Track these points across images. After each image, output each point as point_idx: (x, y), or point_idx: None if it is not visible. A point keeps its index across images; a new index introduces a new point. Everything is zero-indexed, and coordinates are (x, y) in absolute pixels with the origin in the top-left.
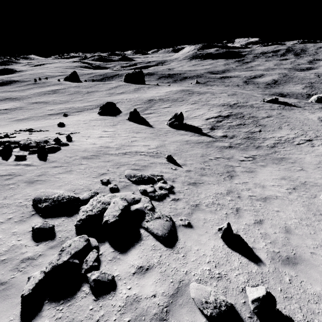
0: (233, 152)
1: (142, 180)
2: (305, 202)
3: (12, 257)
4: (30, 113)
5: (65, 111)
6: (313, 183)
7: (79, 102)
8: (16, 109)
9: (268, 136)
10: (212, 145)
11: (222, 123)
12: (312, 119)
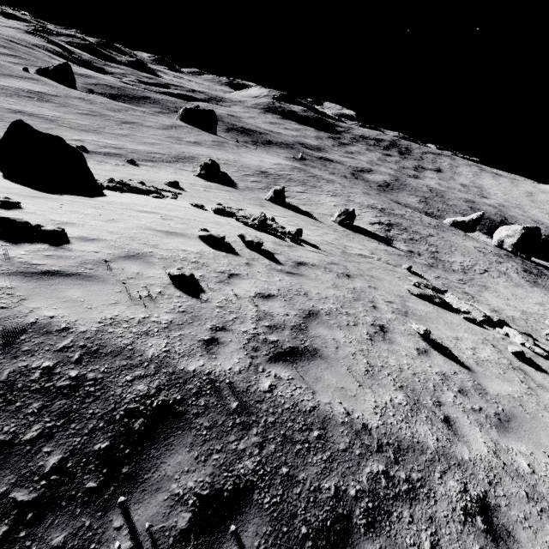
0: (441, 273)
1: (437, 290)
2: (544, 324)
3: (495, 336)
4: None
5: (116, 152)
6: (528, 311)
7: (127, 140)
8: None
9: (450, 260)
10: (413, 260)
11: (392, 233)
12: (471, 248)
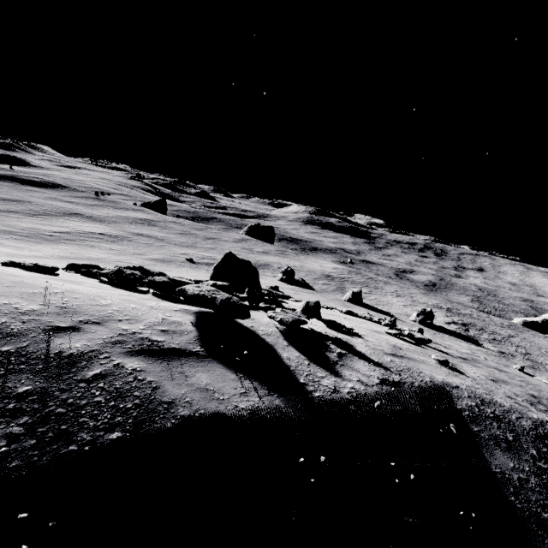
0: None
1: None
2: None
3: None
4: (159, 253)
5: (213, 262)
6: None
7: (215, 252)
8: (122, 238)
9: (547, 362)
10: (512, 361)
11: (472, 333)
12: None
